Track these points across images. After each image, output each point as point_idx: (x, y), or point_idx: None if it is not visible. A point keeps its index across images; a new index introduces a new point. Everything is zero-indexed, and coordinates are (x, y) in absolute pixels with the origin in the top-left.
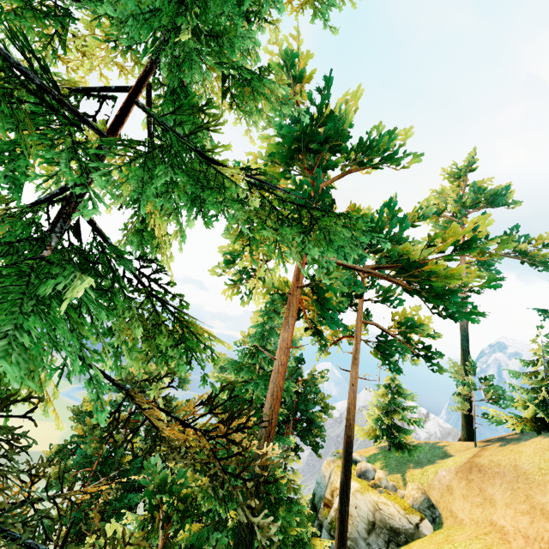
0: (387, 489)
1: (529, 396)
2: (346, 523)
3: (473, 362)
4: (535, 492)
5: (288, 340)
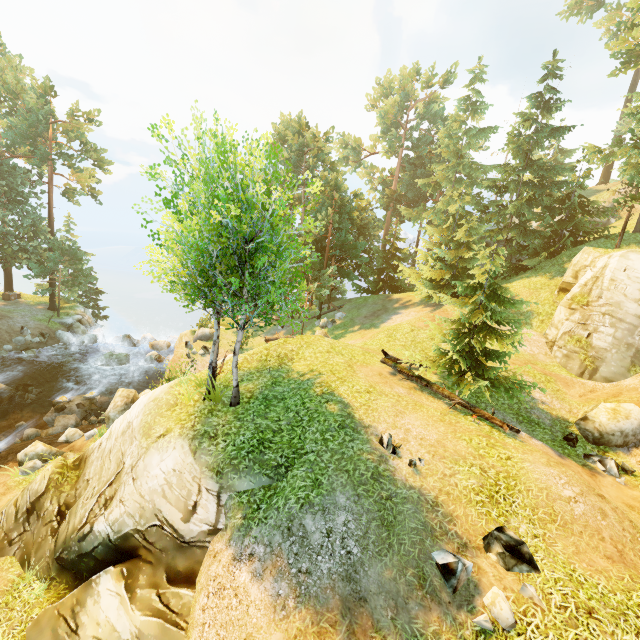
0: None
1: None
2: None
3: None
4: None
5: None
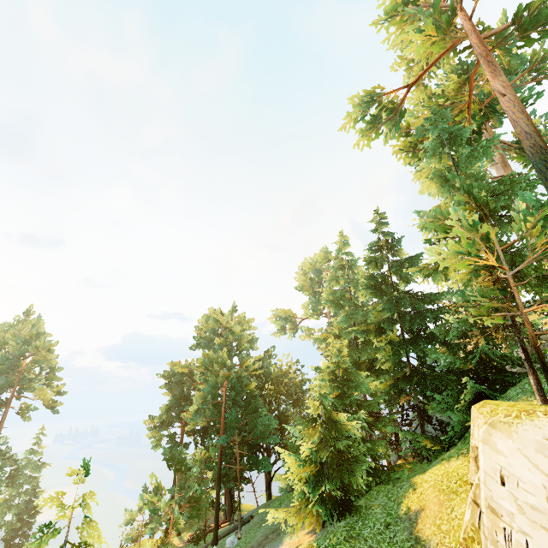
0: None
1: None
2: None
3: None
4: None
5: (507, 82)
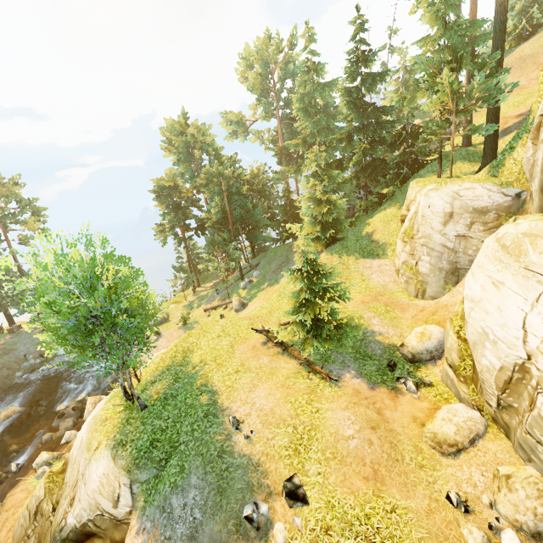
0: None
1: (517, 19)
2: None
3: None
4: (540, 57)
5: None
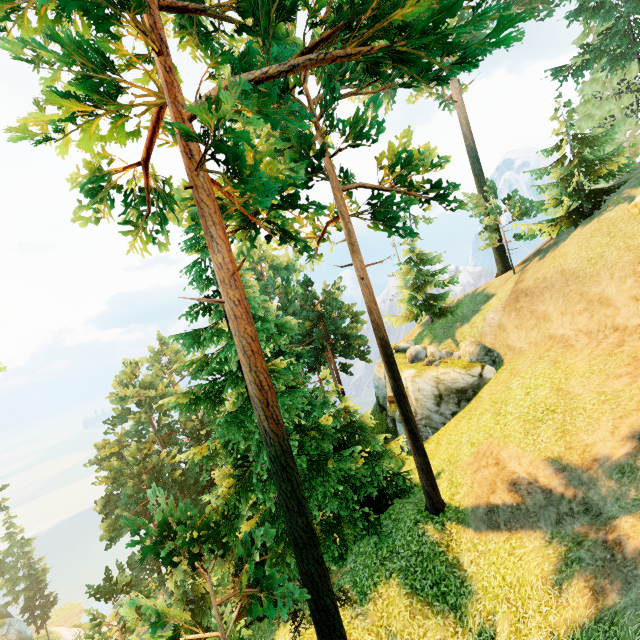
0: (442, 359)
1: (560, 190)
2: (413, 421)
3: (491, 183)
4: (589, 286)
5: (228, 265)
